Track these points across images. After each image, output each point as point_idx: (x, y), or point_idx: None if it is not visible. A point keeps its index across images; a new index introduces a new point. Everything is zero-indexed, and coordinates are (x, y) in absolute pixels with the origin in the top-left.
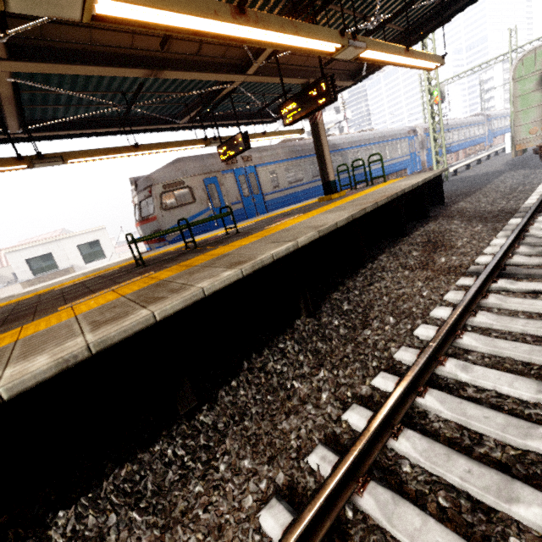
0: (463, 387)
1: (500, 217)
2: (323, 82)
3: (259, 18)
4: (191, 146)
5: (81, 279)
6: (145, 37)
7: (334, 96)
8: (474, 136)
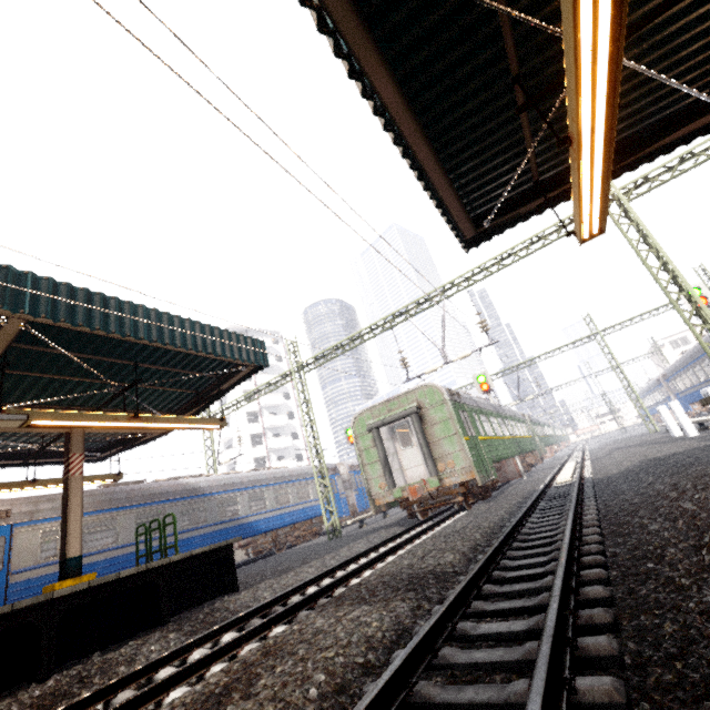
0: None
1: None
2: None
3: None
4: None
5: None
6: None
7: None
8: None
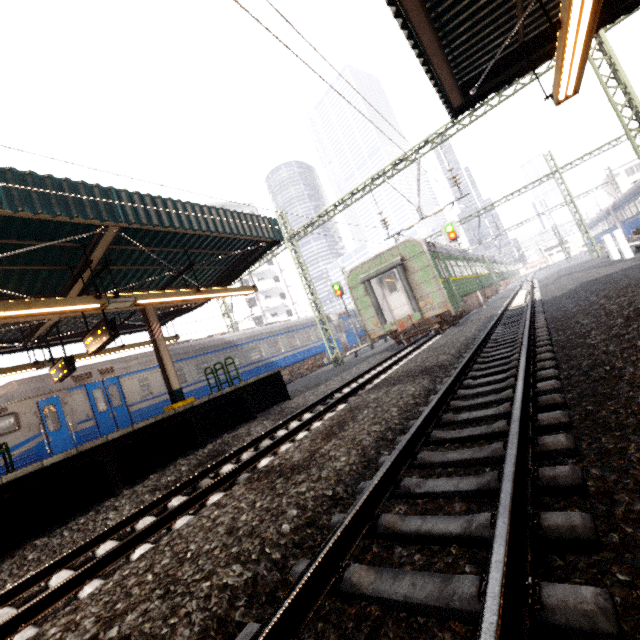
0: None
1: None
2: (103, 325)
3: None
4: (18, 372)
5: None
6: None
7: (115, 333)
8: None
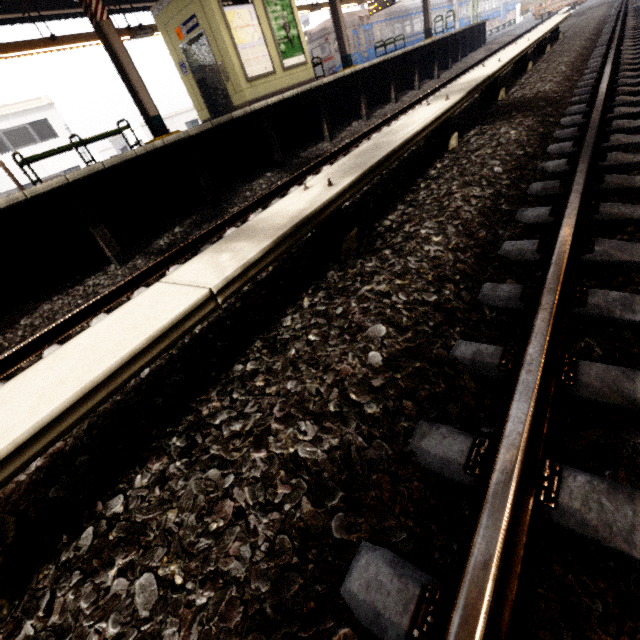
0: None
1: None
2: None
3: None
4: (354, 4)
5: None
6: None
7: None
8: (492, 10)
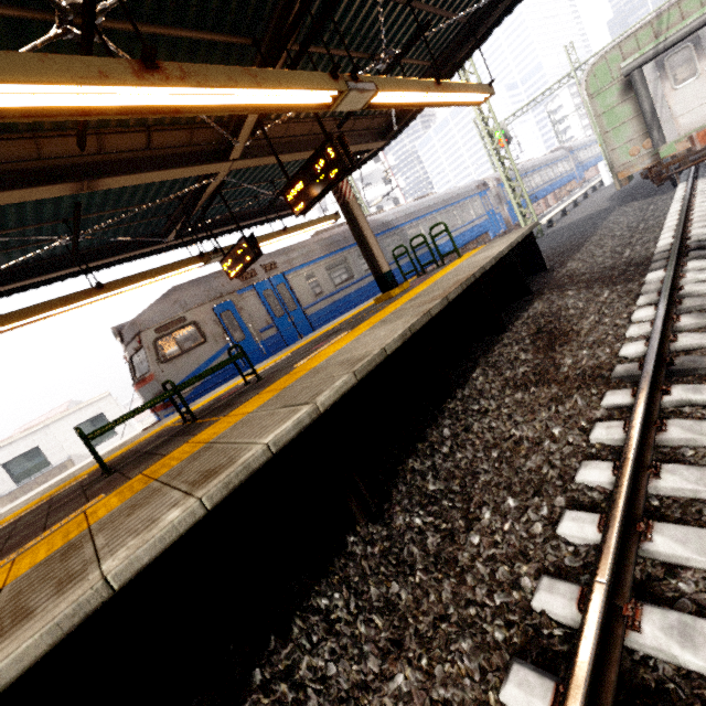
0: (700, 692)
1: (631, 272)
2: (330, 146)
3: (187, 72)
4: (184, 269)
5: (28, 508)
6: (56, 140)
7: (350, 161)
8: (560, 175)
